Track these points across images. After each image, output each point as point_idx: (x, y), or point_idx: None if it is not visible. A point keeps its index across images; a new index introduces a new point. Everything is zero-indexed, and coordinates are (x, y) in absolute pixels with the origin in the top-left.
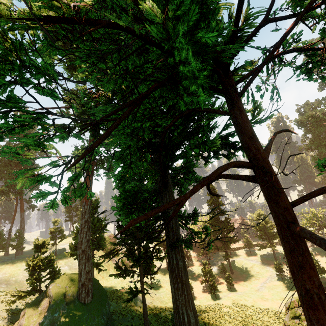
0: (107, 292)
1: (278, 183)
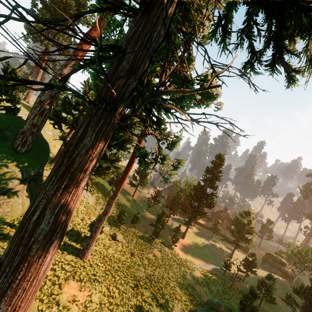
0: None
1: None
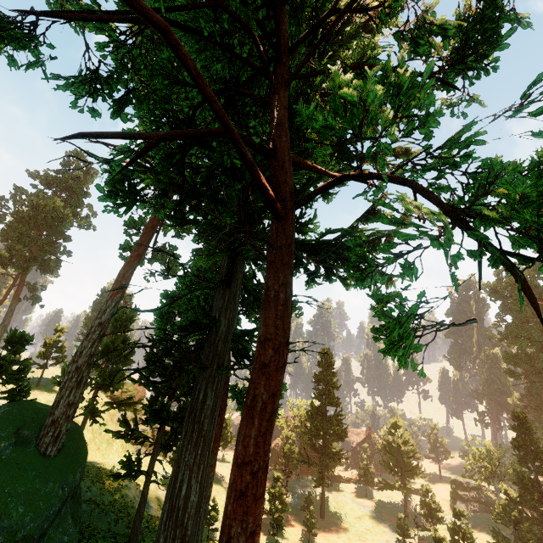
0: (94, 468)
1: (287, 174)
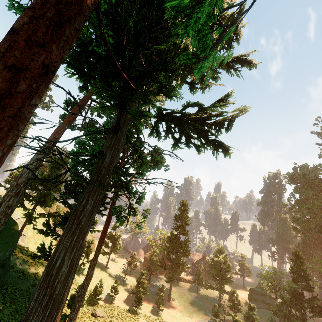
0: (27, 252)
1: None
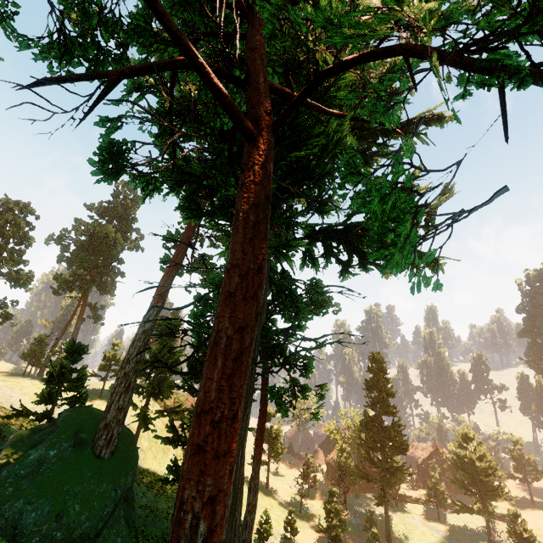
0: (149, 475)
1: (261, 94)
